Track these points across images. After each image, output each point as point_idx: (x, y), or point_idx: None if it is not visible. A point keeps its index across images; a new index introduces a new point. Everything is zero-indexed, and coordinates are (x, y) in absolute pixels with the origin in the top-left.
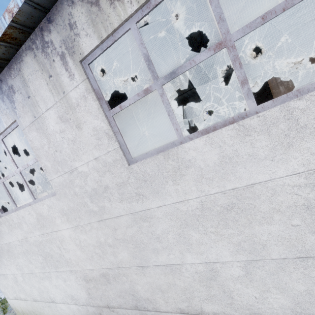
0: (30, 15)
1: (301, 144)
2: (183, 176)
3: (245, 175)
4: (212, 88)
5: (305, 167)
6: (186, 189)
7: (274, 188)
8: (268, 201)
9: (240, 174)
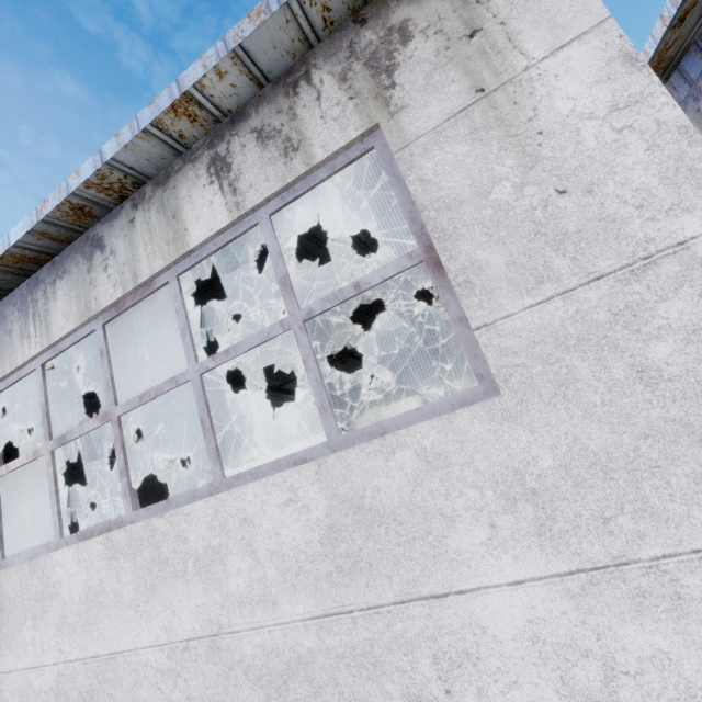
0: None
1: (164, 590)
2: (45, 614)
3: (109, 631)
4: (417, 367)
5: (168, 635)
6: (45, 642)
7: (137, 669)
8: (131, 694)
9: (105, 629)
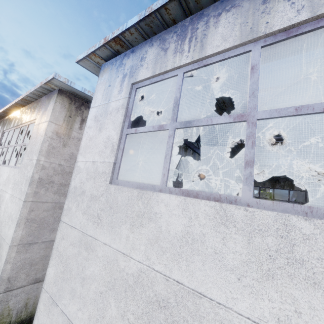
0: (2, 115)
1: None
2: None
3: None
4: None
5: None
6: None
7: None
8: None
9: None
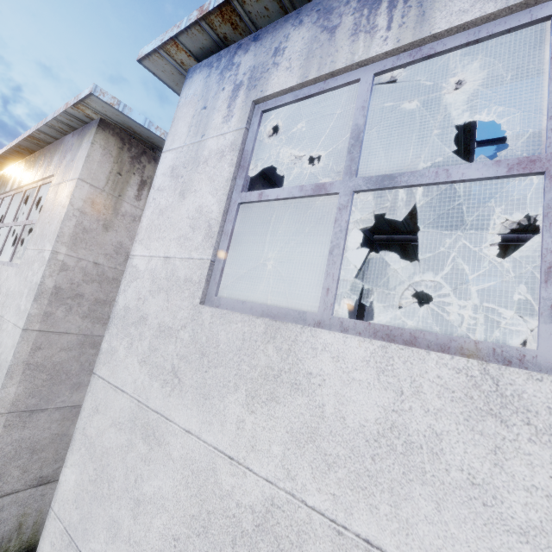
0: None
1: None
2: None
3: None
4: None
5: None
6: None
7: None
8: None
9: None
